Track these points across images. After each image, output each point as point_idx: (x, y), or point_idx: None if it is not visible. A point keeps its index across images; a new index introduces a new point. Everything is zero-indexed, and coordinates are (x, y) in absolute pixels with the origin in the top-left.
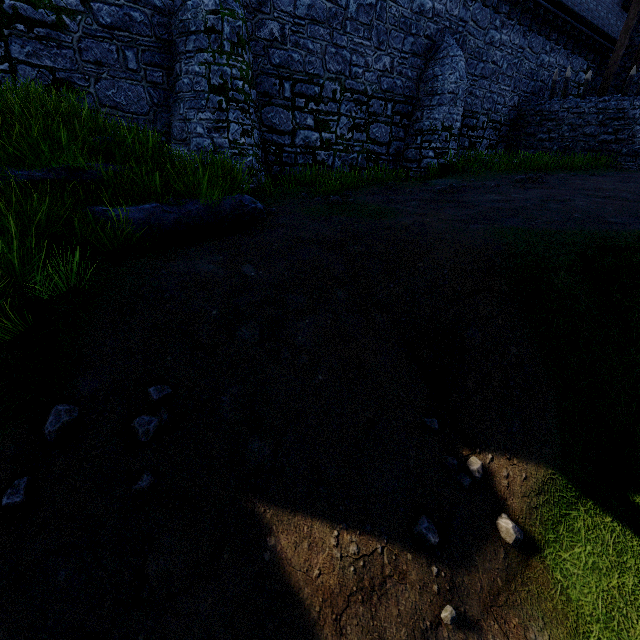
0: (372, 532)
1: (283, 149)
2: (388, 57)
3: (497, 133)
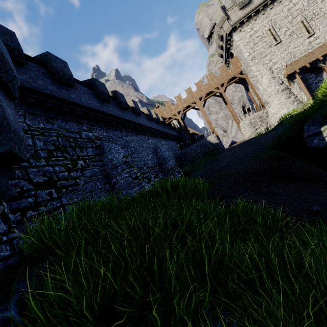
0: None
1: None
2: (150, 155)
3: (177, 164)
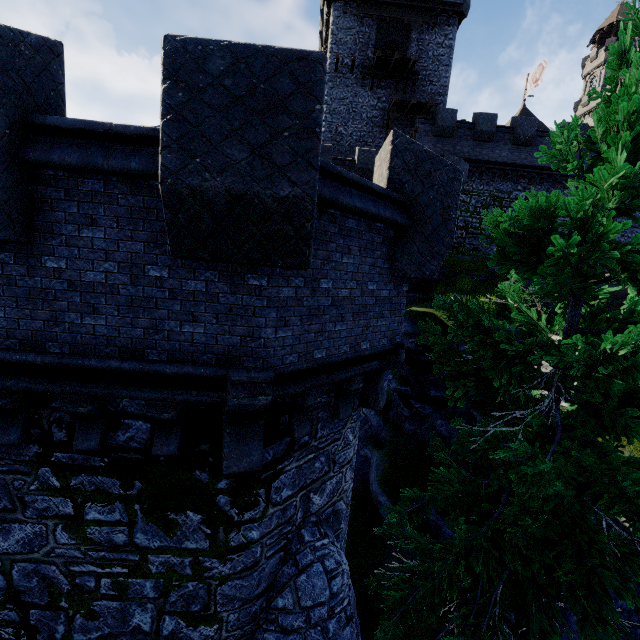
0: None
1: None
2: None
3: None
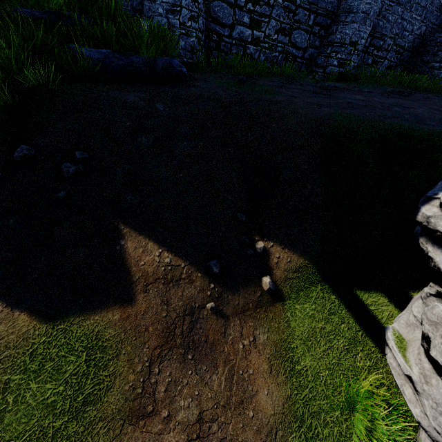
0: (182, 257)
1: (222, 39)
2: None
3: (399, 56)
